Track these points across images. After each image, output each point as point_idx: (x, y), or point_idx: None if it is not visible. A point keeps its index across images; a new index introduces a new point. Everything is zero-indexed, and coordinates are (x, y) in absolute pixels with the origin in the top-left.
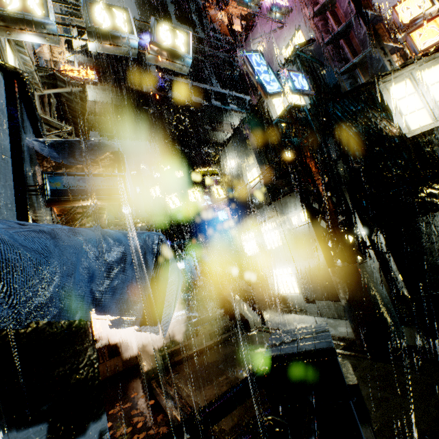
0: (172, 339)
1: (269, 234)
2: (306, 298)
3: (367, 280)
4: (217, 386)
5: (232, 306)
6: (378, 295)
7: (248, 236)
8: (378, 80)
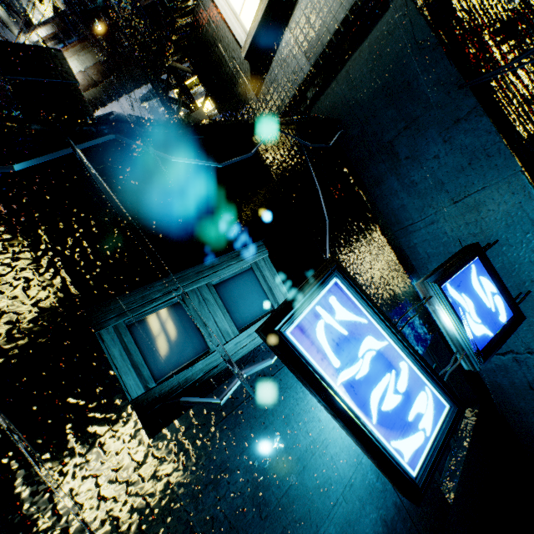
0: None
1: None
2: None
3: None
4: None
5: None
6: None
7: None
8: None
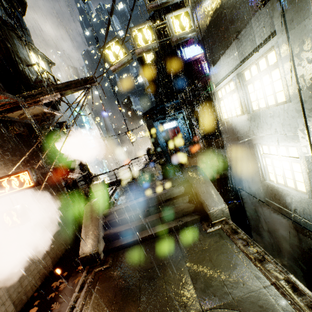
0: (120, 218)
1: (258, 81)
2: None
3: None
4: None
5: (194, 186)
6: None
7: (224, 90)
8: None
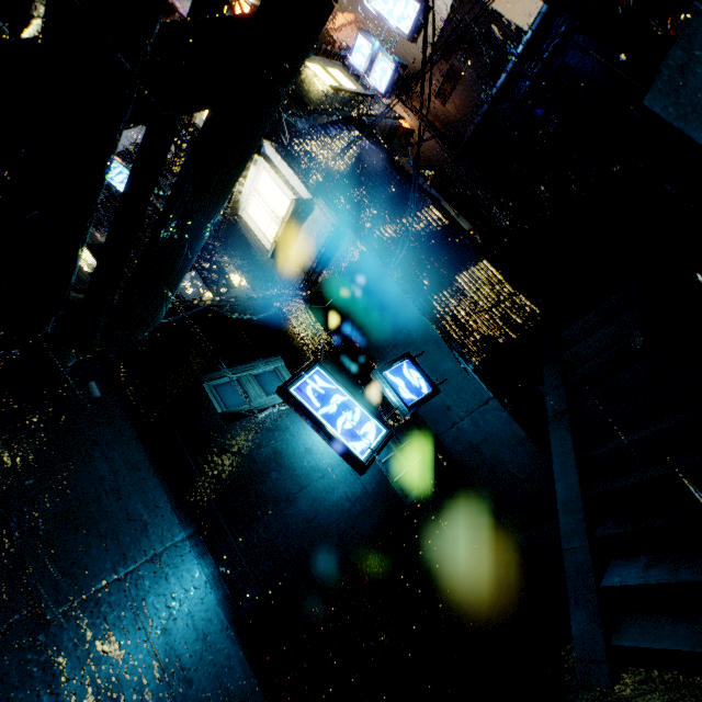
0: None
1: None
2: None
3: None
4: None
5: None
6: None
7: None
8: (184, 123)
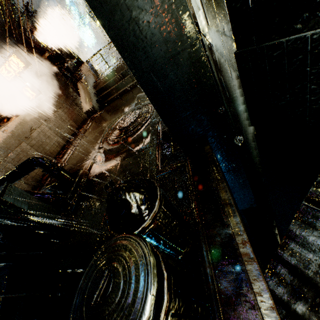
0: (104, 85)
1: None
2: (206, 21)
3: (120, 25)
4: (94, 133)
5: None
6: (160, 57)
7: None
8: None
